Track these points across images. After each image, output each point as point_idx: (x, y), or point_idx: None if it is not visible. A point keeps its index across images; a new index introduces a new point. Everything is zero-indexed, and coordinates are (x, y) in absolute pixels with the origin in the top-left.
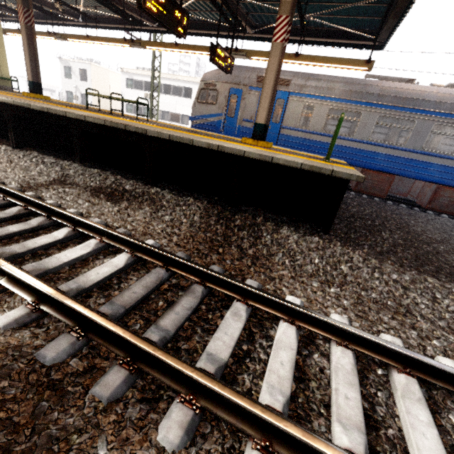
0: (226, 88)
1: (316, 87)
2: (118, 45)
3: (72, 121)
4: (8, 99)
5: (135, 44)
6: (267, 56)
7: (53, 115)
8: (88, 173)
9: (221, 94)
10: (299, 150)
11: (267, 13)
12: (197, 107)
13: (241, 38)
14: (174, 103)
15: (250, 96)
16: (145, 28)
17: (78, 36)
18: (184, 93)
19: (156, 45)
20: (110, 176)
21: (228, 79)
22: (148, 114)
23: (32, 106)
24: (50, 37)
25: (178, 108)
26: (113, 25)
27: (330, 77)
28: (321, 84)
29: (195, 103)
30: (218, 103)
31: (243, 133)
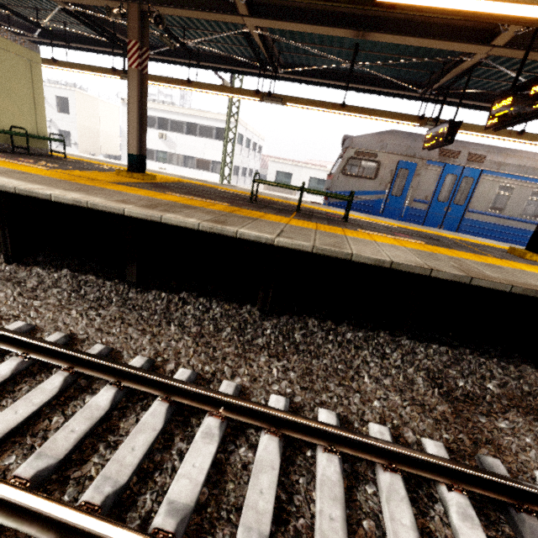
0: (394, 160)
1: (519, 166)
2: (238, 96)
3: (417, 277)
4: (300, 244)
5: (274, 99)
6: (479, 131)
7: (379, 266)
8: (445, 359)
9: (385, 168)
10: (488, 237)
11: (475, 77)
12: (342, 180)
13: (401, 97)
14: (202, 147)
15: (427, 171)
16: (258, 71)
17: (170, 79)
18: (215, 134)
19: (309, 103)
20: (488, 364)
21: (398, 150)
22: (163, 159)
23: (358, 257)
24: (109, 75)
25: (207, 153)
26: (204, 63)
27: (532, 155)
28: (524, 162)
29: (338, 175)
30: (378, 178)
31: (412, 215)
